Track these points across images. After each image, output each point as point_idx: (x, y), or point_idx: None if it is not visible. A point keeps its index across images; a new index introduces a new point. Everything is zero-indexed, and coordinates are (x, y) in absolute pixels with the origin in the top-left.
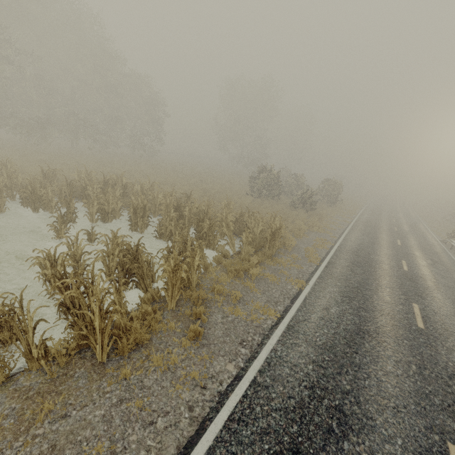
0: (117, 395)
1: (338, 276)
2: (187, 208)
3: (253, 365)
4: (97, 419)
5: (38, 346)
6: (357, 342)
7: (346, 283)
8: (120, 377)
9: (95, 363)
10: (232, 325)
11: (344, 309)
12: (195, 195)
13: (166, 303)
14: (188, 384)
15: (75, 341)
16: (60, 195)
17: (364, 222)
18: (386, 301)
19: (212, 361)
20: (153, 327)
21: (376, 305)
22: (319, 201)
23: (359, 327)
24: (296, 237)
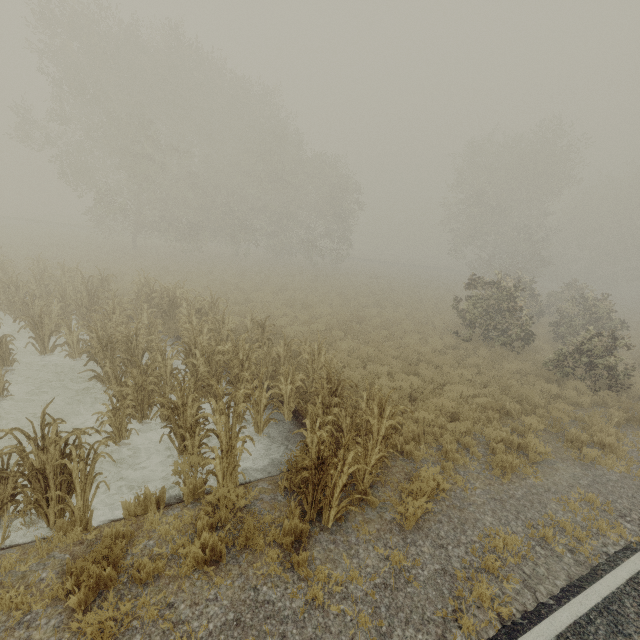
0: None
1: None
2: (197, 352)
3: None
4: None
5: None
6: None
7: None
8: None
9: None
10: None
11: None
12: (318, 326)
13: None
14: None
15: None
16: (78, 310)
17: None
18: None
19: None
20: None
21: None
22: None
23: None
24: (488, 472)
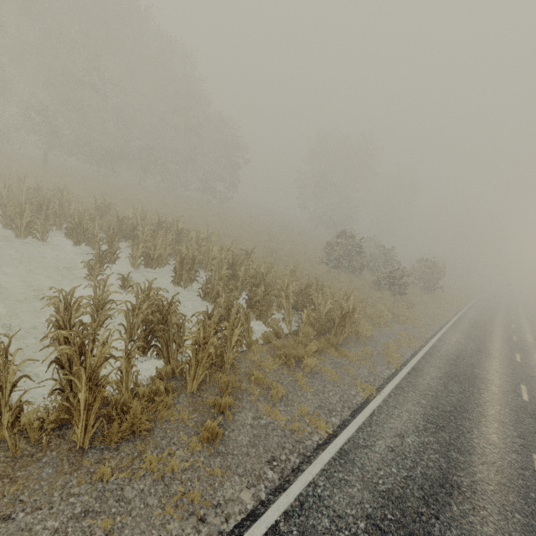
0: (84, 502)
1: (424, 391)
2: (243, 268)
3: (278, 501)
4: (46, 533)
5: (13, 409)
6: (440, 499)
7: (434, 402)
8: (96, 476)
9: (73, 448)
10: (264, 431)
11: (426, 442)
12: (259, 254)
13: (186, 382)
14: (182, 510)
15: (59, 412)
16: (108, 231)
17: (470, 321)
18: (491, 441)
19: (223, 480)
20: (161, 413)
21: (475, 445)
22: (412, 284)
23: (445, 475)
24: (374, 326)
